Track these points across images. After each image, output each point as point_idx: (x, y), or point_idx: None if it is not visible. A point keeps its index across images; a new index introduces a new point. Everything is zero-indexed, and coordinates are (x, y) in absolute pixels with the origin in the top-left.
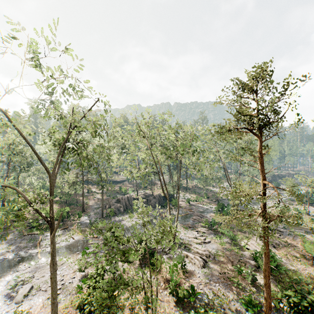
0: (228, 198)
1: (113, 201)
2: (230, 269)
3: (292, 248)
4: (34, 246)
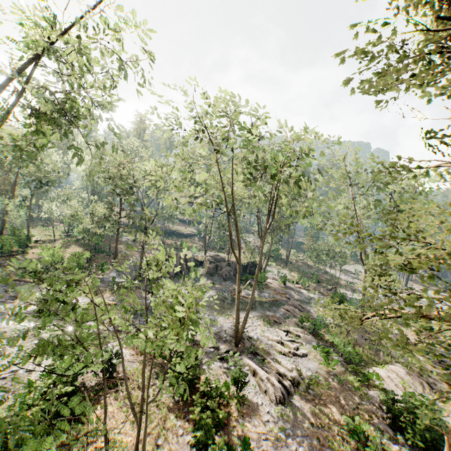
0: (354, 289)
1: None
2: (336, 419)
3: None
4: (14, 298)
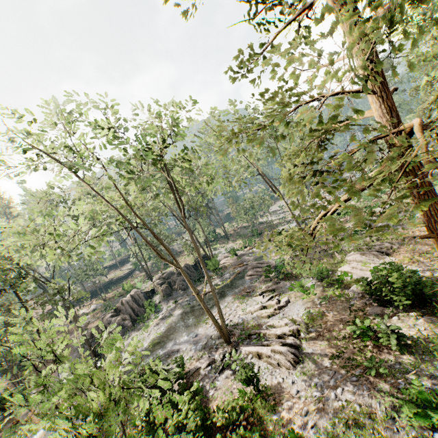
0: (287, 221)
1: (107, 316)
2: (344, 337)
3: (412, 242)
4: None
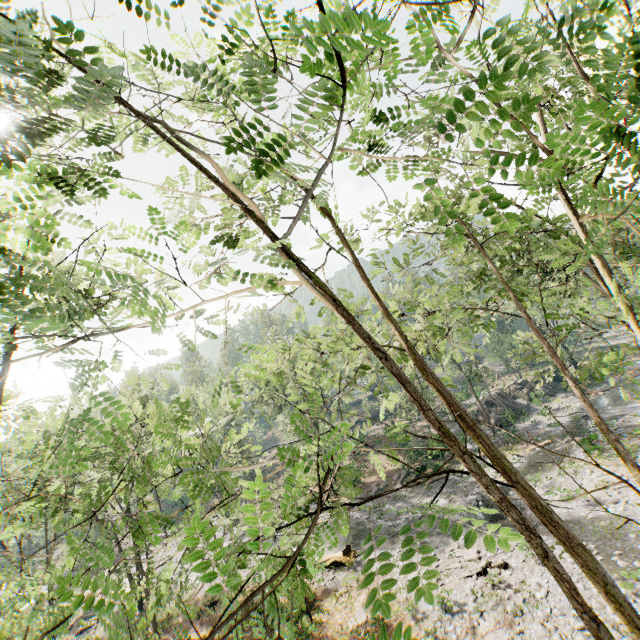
0: None
1: (484, 407)
2: None
3: None
4: (475, 482)
